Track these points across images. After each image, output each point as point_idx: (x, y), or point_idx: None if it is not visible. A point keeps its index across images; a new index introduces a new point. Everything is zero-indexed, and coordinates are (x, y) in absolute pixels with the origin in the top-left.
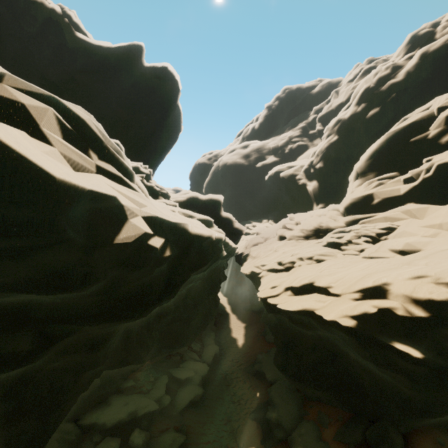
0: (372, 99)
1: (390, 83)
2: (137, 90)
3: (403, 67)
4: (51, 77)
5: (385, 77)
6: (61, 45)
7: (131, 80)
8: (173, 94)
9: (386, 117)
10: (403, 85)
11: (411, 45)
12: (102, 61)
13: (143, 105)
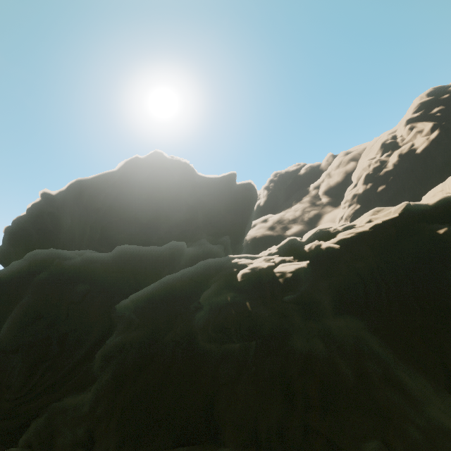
0: (375, 180)
1: (384, 171)
2: (235, 200)
3: (388, 161)
4: (189, 202)
5: (378, 167)
6: (195, 182)
7: (231, 194)
8: (255, 197)
9: (391, 190)
10: (394, 172)
11: (384, 148)
12: (215, 187)
13: (239, 208)
